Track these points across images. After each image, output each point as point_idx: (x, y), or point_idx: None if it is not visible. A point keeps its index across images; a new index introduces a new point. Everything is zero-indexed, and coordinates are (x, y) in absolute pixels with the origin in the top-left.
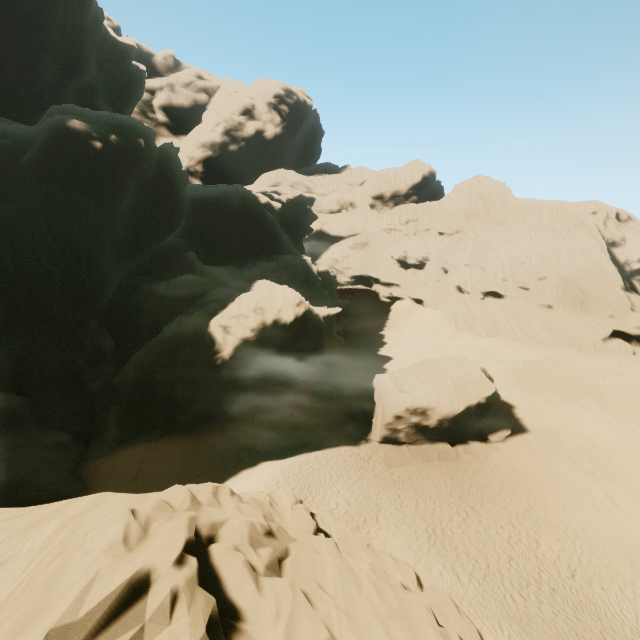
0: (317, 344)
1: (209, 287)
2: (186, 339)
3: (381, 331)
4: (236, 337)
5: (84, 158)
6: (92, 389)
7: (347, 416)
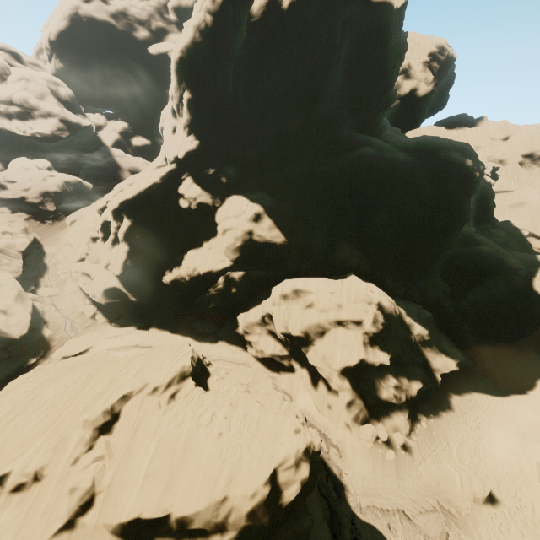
0: None
1: (502, 257)
2: (516, 294)
3: None
4: None
5: (469, 183)
6: (451, 312)
7: None
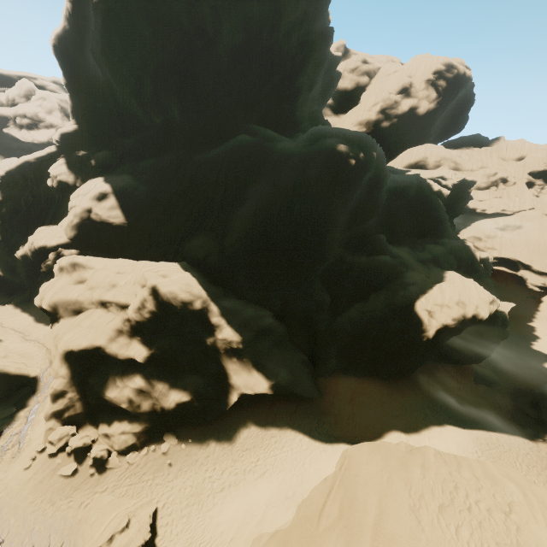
0: (499, 338)
1: (402, 269)
2: (394, 312)
3: (530, 322)
4: (439, 322)
5: (342, 172)
6: (320, 329)
7: (514, 407)
